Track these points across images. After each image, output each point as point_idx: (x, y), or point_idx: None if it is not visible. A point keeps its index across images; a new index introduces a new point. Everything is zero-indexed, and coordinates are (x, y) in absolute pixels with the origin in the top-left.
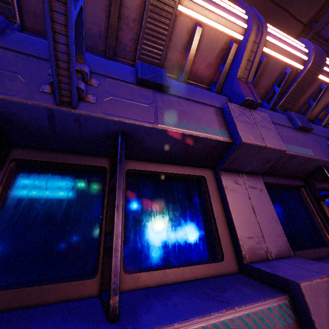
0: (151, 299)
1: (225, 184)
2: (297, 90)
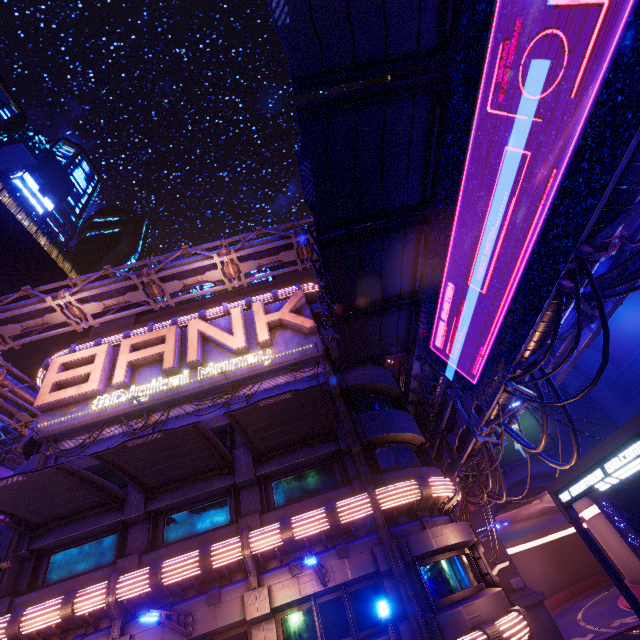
0: None
1: (253, 634)
2: (291, 548)
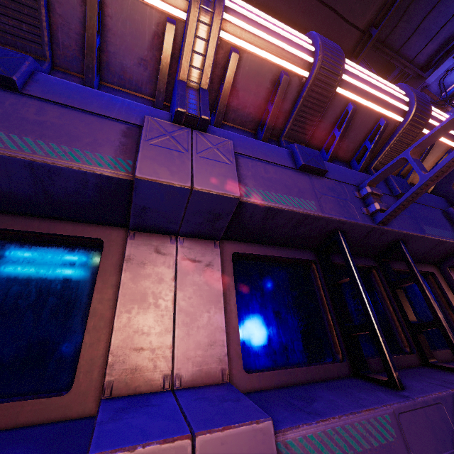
0: None
1: (131, 253)
2: (308, 112)
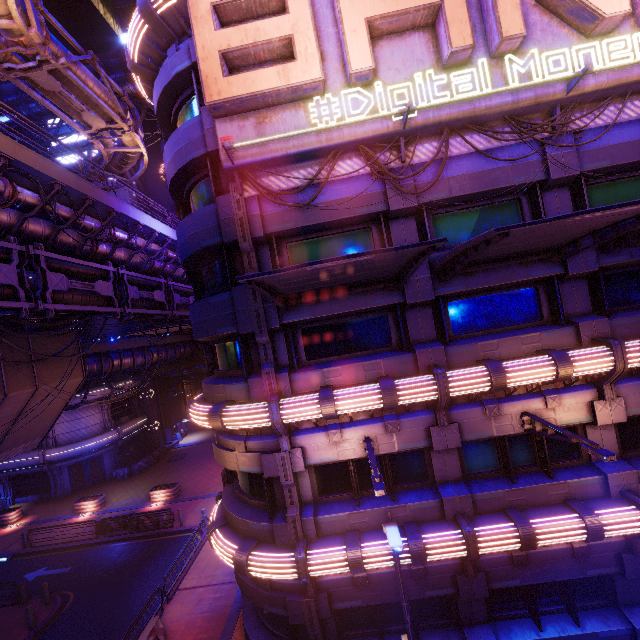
0: (558, 473)
1: (588, 431)
2: None
